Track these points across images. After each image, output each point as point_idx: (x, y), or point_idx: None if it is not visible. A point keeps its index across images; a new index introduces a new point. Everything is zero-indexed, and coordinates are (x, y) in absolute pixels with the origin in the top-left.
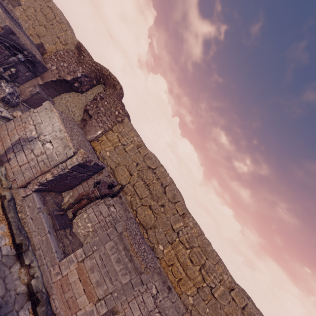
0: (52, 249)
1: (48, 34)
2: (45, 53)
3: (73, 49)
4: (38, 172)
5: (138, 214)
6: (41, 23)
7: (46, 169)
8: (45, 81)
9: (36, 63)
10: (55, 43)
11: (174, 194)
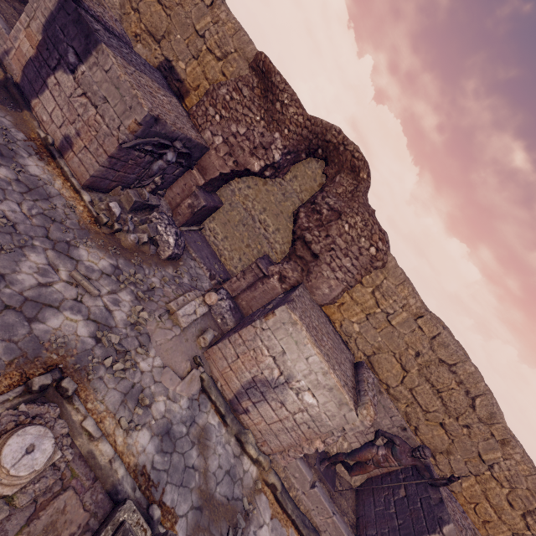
0: (344, 535)
1: (175, 28)
2: (186, 94)
3: (248, 75)
4: (300, 438)
5: (420, 433)
6: None
7: (314, 436)
8: (209, 178)
9: (190, 149)
10: (196, 55)
11: (491, 412)
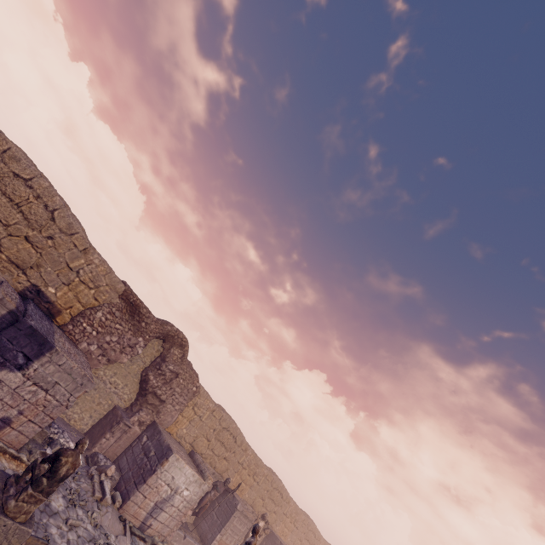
0: None
1: (46, 263)
2: (58, 313)
3: (119, 302)
4: (181, 516)
5: (217, 468)
6: (18, 232)
7: (188, 510)
8: None
9: None
10: (67, 283)
11: (242, 440)
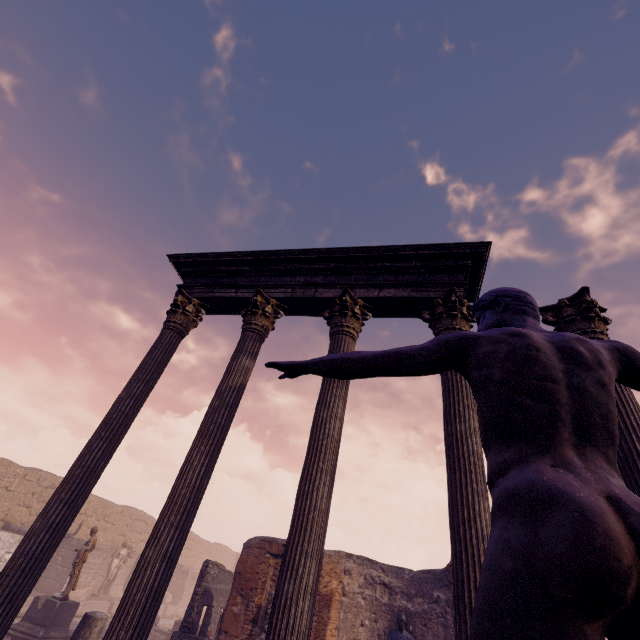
0: None
1: None
2: None
3: None
4: None
5: None
6: None
7: None
8: None
9: None
10: None
11: None
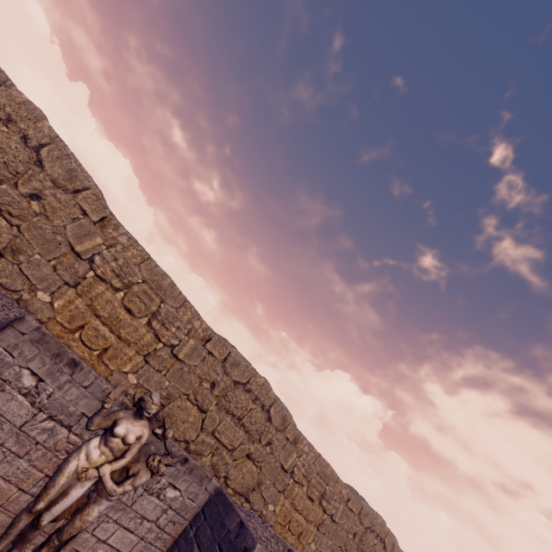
0: None
1: None
2: None
3: None
4: None
5: None
6: None
7: None
8: None
9: None
10: None
11: (69, 168)
